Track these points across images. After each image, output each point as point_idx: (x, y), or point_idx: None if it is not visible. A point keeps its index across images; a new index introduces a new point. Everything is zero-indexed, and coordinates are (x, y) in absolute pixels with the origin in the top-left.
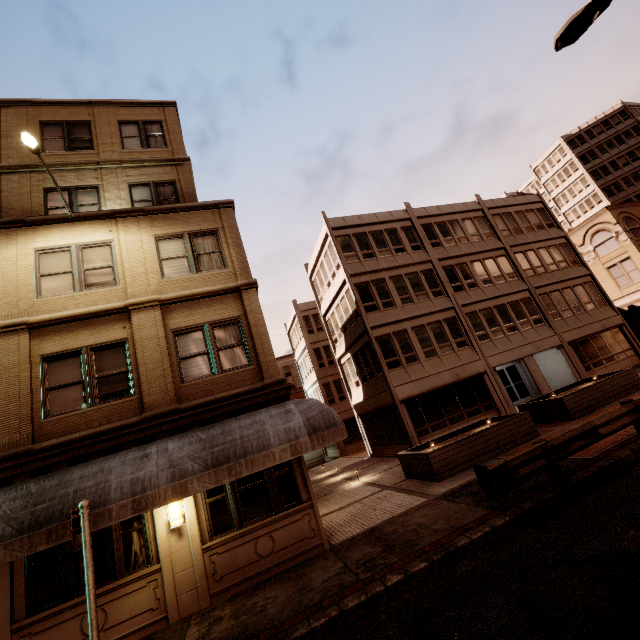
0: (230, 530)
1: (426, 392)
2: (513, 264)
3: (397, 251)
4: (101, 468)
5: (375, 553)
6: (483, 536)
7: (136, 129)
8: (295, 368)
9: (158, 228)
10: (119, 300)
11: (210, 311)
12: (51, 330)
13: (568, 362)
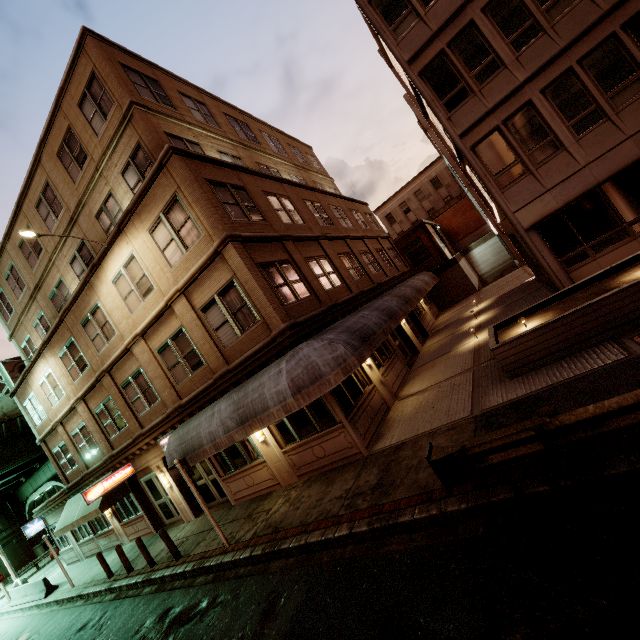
0: (295, 441)
1: (580, 196)
2: None
3: None
4: (199, 422)
5: (369, 486)
6: (428, 518)
7: (89, 103)
8: None
9: (145, 222)
10: (162, 299)
11: (212, 282)
12: (150, 333)
13: None
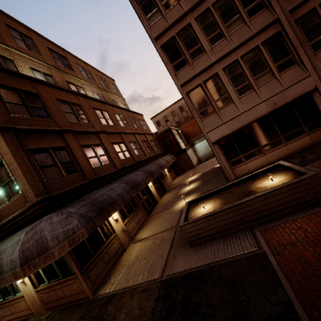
0: (45, 283)
1: (240, 128)
2: None
3: None
4: None
5: None
6: None
7: None
8: None
9: None
10: None
11: None
12: None
13: None
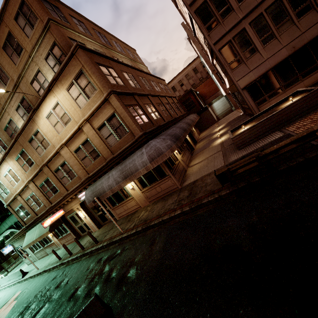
0: (147, 186)
1: (264, 73)
2: None
3: None
4: (101, 182)
5: (185, 196)
6: (214, 199)
7: (22, 18)
8: None
9: (64, 85)
10: (76, 125)
11: (103, 115)
12: (69, 143)
13: None
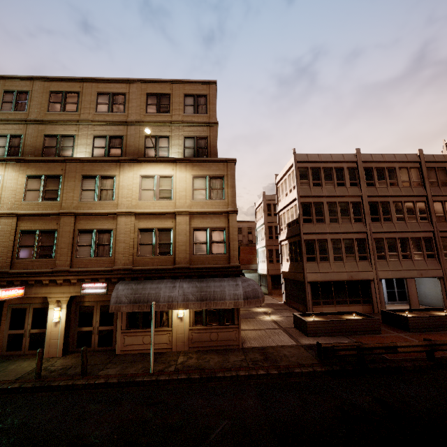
0: (201, 325)
1: (327, 281)
2: (429, 210)
3: (338, 184)
4: (157, 286)
5: (259, 359)
6: (308, 372)
7: (192, 100)
8: (255, 230)
9: (195, 171)
10: (172, 208)
11: (212, 221)
12: (143, 217)
13: (442, 290)
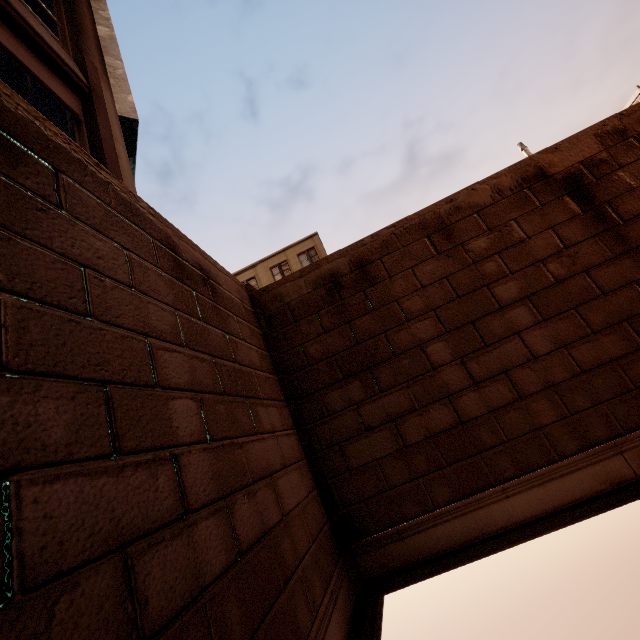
0: None
1: None
2: None
3: None
4: None
5: None
6: None
7: (305, 256)
8: None
9: None
10: None
11: None
12: None
13: None
